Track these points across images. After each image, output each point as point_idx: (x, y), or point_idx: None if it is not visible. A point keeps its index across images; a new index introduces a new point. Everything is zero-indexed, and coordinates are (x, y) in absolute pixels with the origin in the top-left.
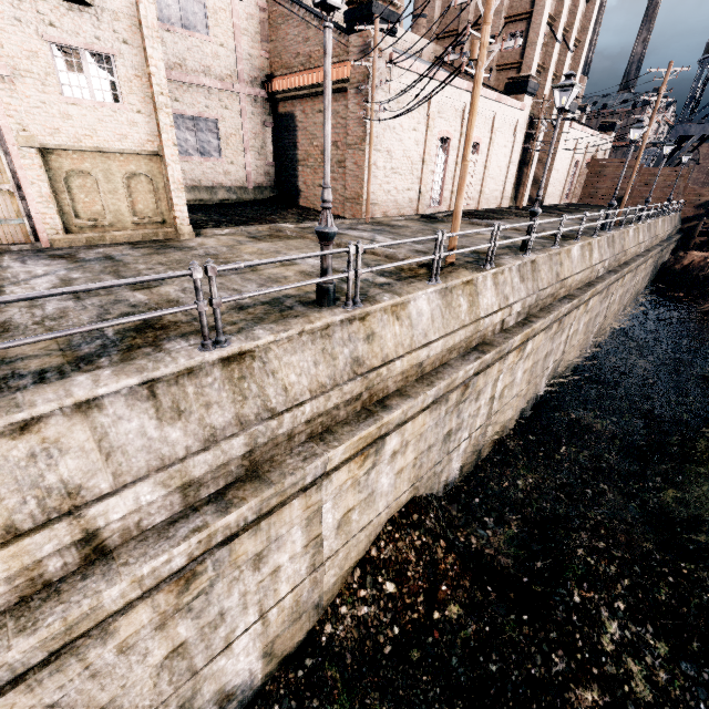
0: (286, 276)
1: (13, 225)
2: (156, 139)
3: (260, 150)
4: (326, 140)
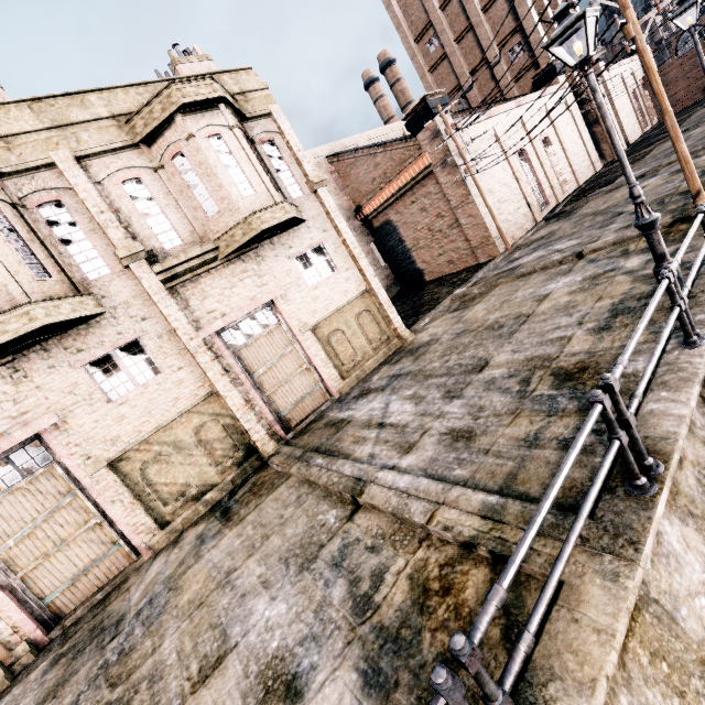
0: (568, 301)
1: (315, 392)
2: (362, 280)
3: (374, 262)
4: (619, 150)
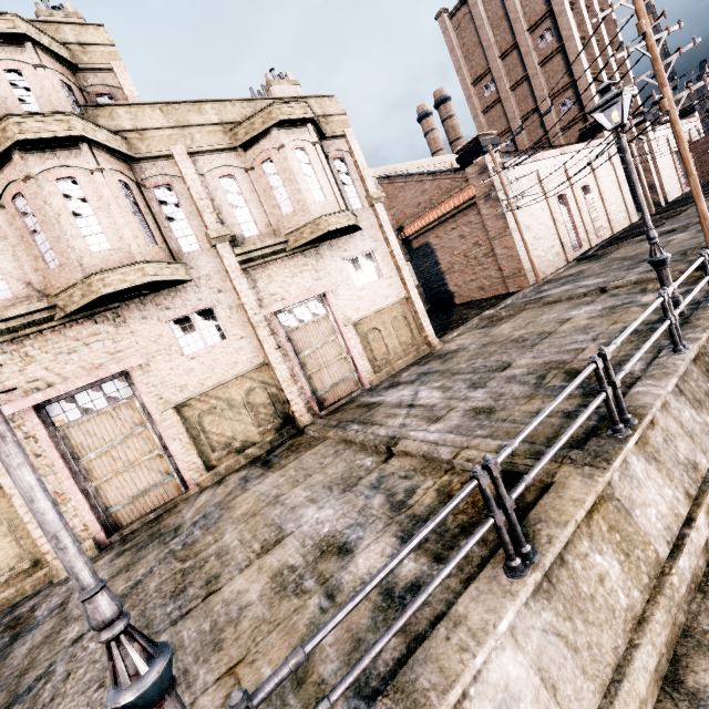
0: (587, 324)
1: (349, 380)
2: (402, 289)
3: None
4: (641, 199)
